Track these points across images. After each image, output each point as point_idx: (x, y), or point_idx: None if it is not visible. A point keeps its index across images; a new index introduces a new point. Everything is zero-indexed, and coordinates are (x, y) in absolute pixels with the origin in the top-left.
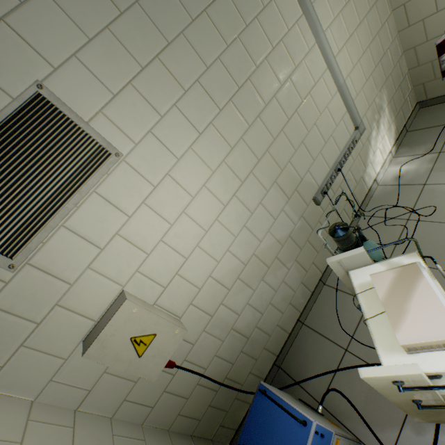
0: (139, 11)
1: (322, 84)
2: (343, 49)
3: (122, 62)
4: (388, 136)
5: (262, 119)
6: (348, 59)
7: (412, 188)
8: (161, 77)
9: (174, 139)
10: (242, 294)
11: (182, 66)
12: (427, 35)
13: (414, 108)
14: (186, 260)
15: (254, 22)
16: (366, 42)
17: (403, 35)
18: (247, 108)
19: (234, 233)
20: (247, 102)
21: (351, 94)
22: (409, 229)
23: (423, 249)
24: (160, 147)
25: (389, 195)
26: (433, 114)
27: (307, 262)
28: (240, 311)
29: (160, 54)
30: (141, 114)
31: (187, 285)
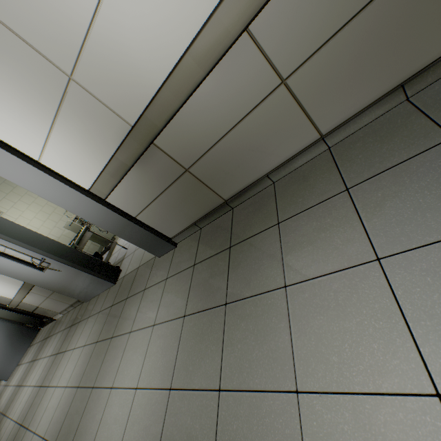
0: (5, 183)
1: None
2: None
3: (1, 194)
4: None
5: None
6: None
7: None
8: (14, 195)
9: (21, 207)
10: None
11: (20, 191)
12: None
13: None
14: None
15: None
16: None
17: None
18: None
19: (51, 229)
20: None
21: None
22: None
23: None
24: (17, 209)
25: None
26: None
27: None
28: None
29: (12, 190)
30: (9, 203)
31: None
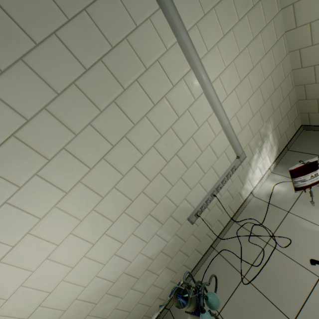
0: None
1: (206, 126)
2: (232, 93)
3: None
4: (269, 156)
5: (138, 167)
6: (236, 101)
7: (278, 212)
8: (19, 152)
9: (35, 203)
10: (110, 303)
11: (45, 138)
12: (316, 78)
13: (298, 130)
14: (50, 293)
15: (133, 84)
16: (258, 83)
17: (296, 73)
18: (121, 161)
19: (103, 261)
20: (122, 156)
21: (236, 130)
22: (265, 254)
23: (271, 280)
24: (18, 213)
25: (259, 210)
26: (312, 140)
27: (178, 265)
28: (108, 315)
29: (17, 132)
30: None
31: (51, 311)
